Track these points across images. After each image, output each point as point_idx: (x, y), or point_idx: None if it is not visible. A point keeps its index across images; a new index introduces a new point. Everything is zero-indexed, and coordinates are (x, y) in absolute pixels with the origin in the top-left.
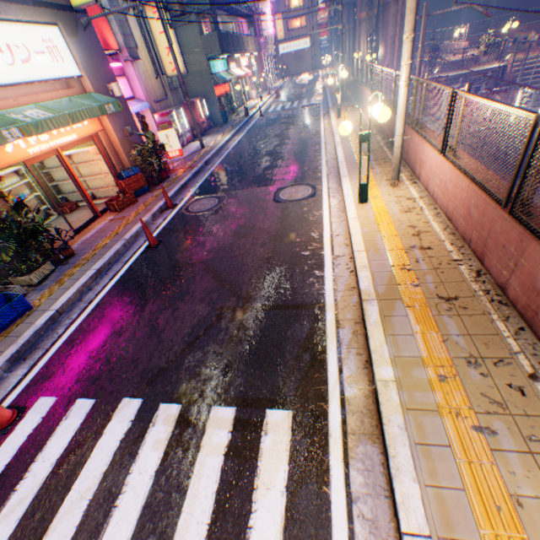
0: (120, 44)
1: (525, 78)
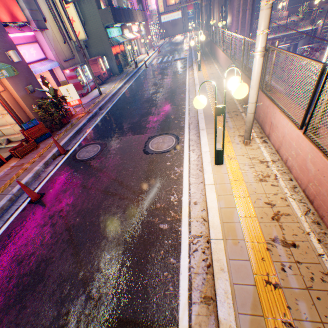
0: (28, 17)
1: None
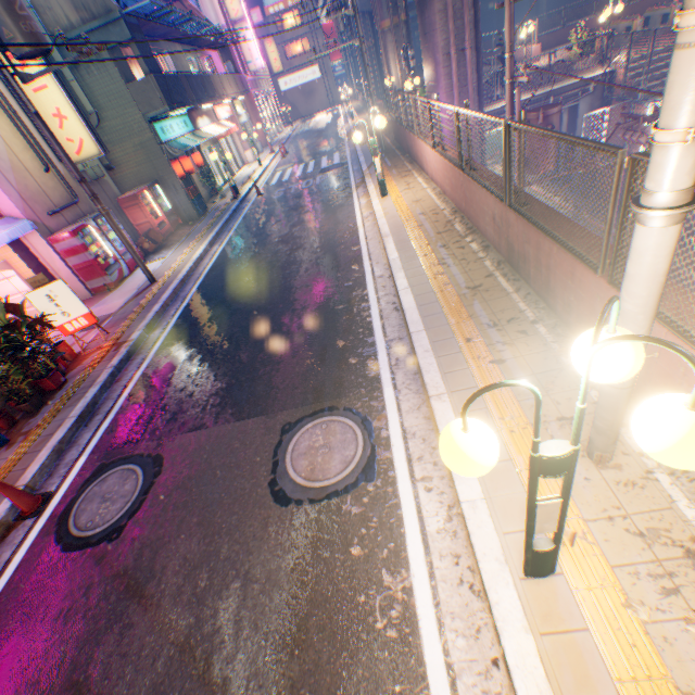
0: None
1: (648, 85)
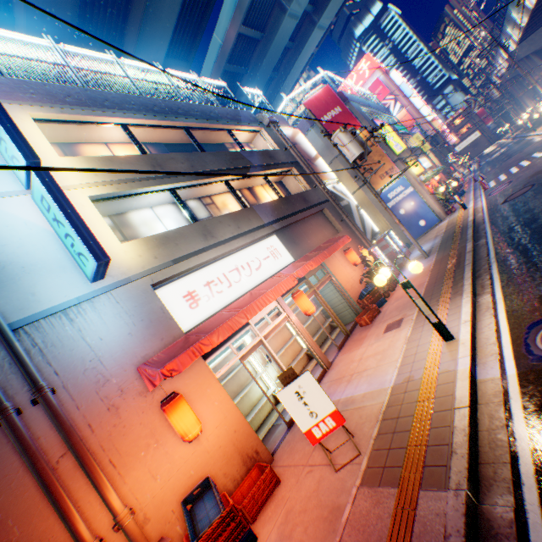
0: None
1: None
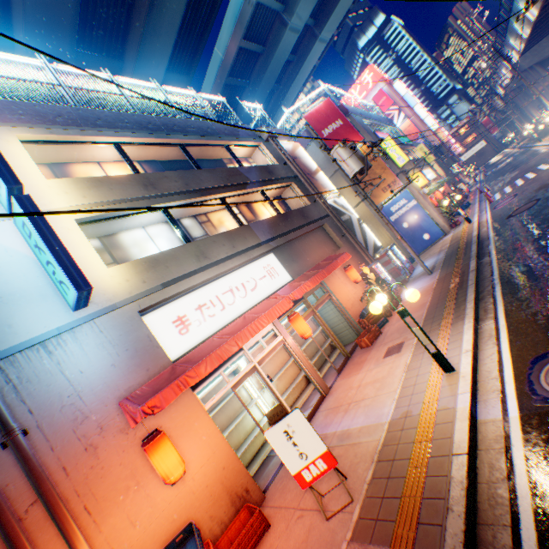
0: None
1: None
